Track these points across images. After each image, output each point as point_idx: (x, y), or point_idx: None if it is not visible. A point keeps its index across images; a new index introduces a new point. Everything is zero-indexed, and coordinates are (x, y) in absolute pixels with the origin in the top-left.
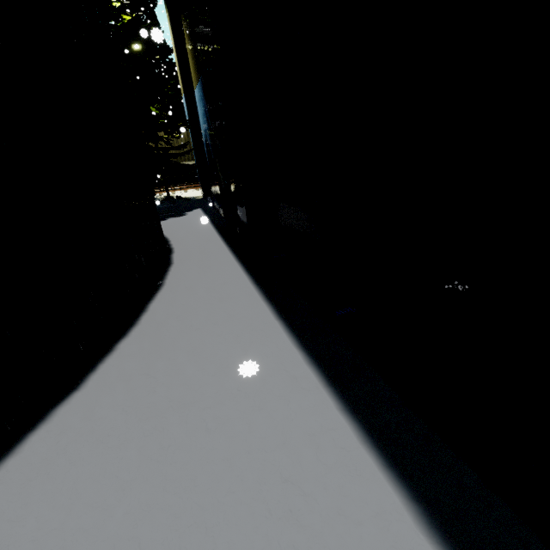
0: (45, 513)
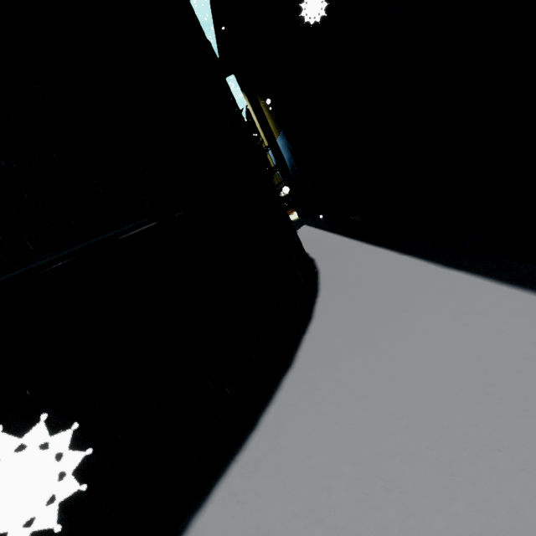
0: (340, 352)
